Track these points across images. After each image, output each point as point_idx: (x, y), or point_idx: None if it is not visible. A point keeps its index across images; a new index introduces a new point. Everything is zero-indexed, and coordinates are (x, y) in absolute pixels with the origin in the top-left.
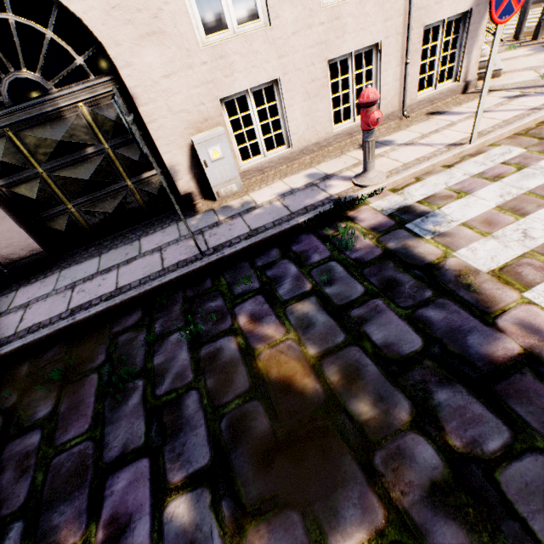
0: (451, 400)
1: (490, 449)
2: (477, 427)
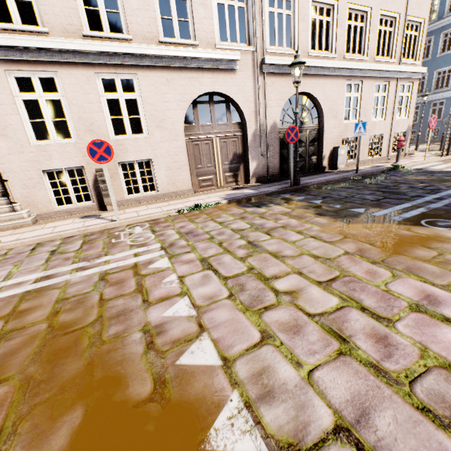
0: None
1: None
2: None
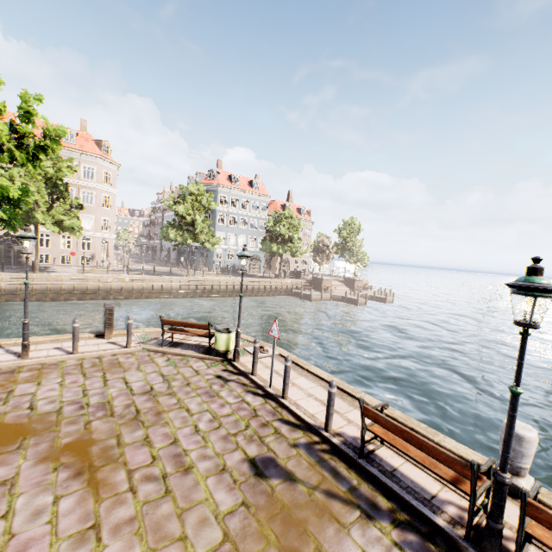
0: None
1: None
2: None
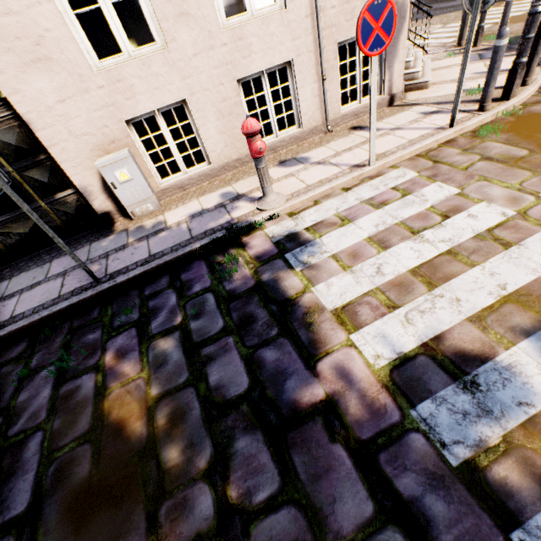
0: (247, 448)
1: (258, 500)
2: (256, 477)
